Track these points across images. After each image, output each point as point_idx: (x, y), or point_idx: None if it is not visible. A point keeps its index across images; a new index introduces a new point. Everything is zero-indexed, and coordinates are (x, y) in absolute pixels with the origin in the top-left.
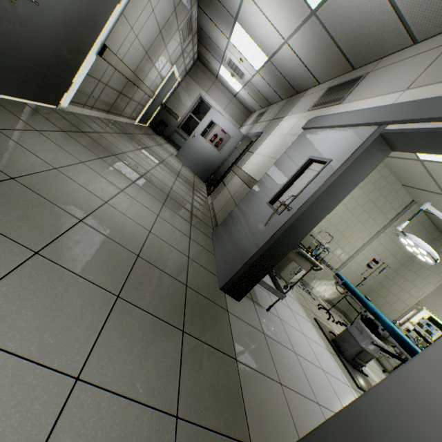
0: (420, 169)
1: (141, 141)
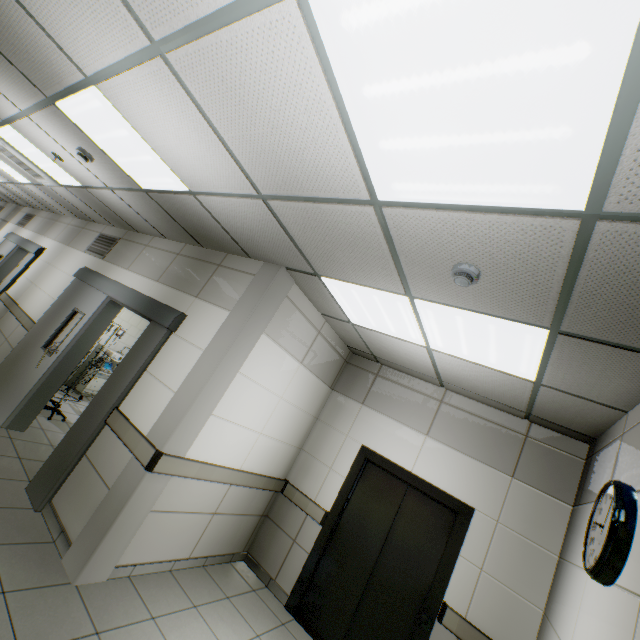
0: None
1: None
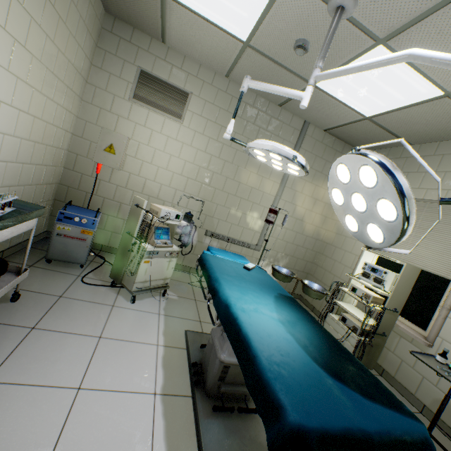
0: (262, 61)
1: None
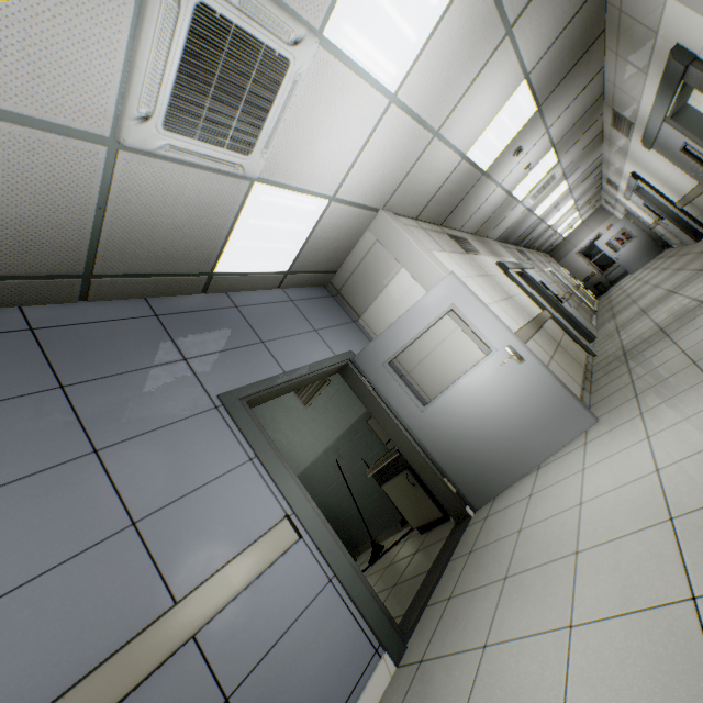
0: None
1: (613, 292)
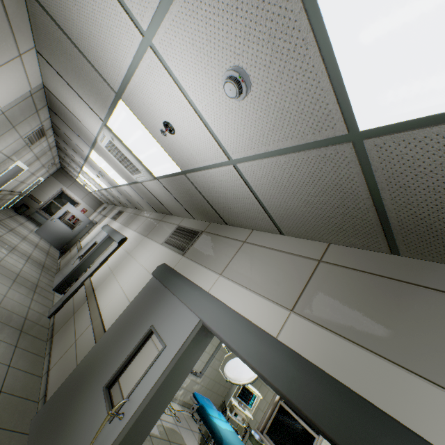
0: None
1: (8, 225)
